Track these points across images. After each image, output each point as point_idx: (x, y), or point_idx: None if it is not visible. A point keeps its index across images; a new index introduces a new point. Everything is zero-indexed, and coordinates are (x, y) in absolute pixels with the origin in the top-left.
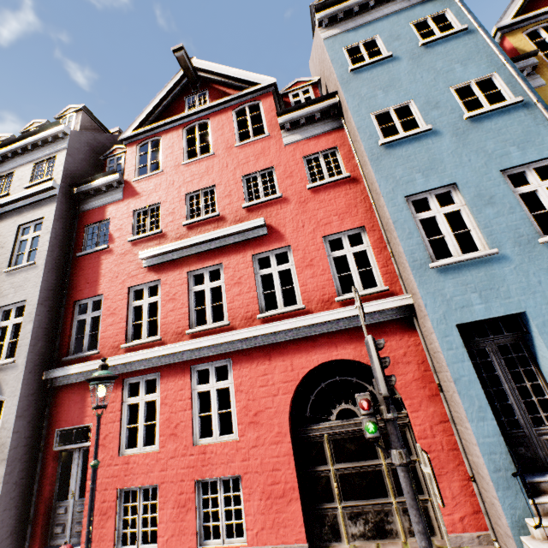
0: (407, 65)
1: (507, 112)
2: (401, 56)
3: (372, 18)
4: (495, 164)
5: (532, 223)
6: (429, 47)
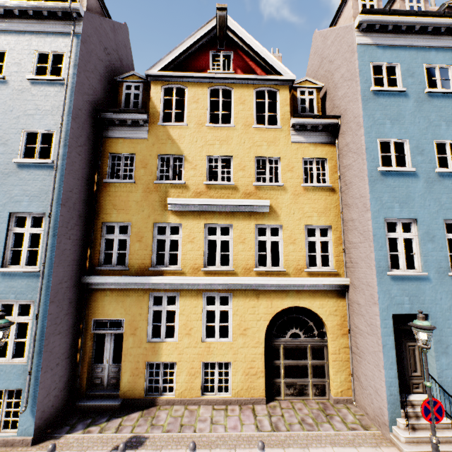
0: (9, 93)
1: (41, 168)
2: (11, 81)
3: (13, 28)
4: (10, 206)
5: (8, 255)
6: (33, 84)
